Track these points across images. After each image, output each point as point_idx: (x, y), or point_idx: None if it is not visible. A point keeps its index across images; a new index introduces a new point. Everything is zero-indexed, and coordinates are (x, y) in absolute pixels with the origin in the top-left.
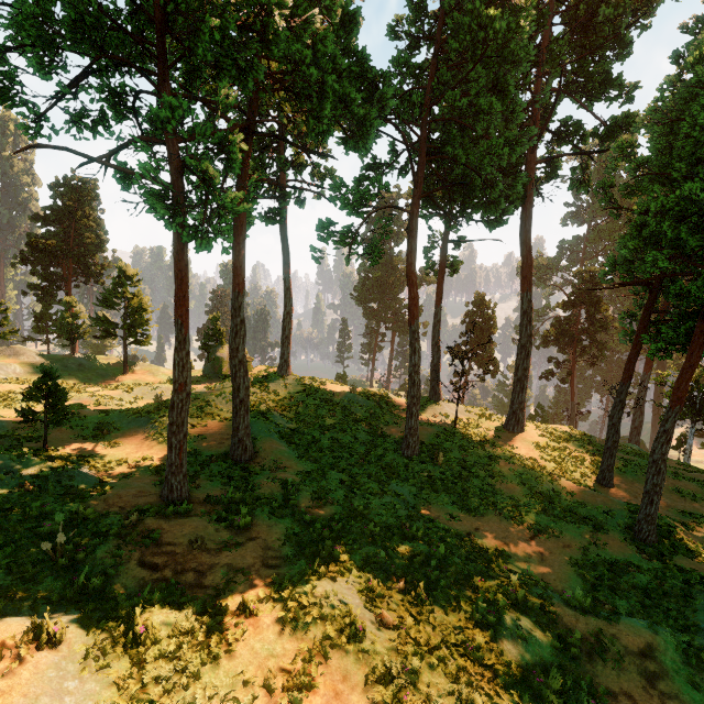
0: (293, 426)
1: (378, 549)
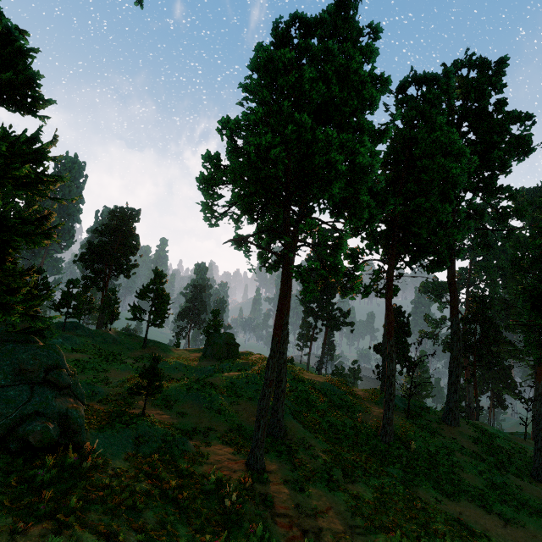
0: (297, 408)
1: (415, 525)
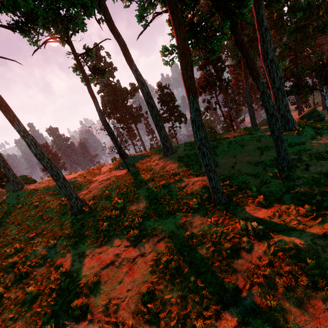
0: None
1: None
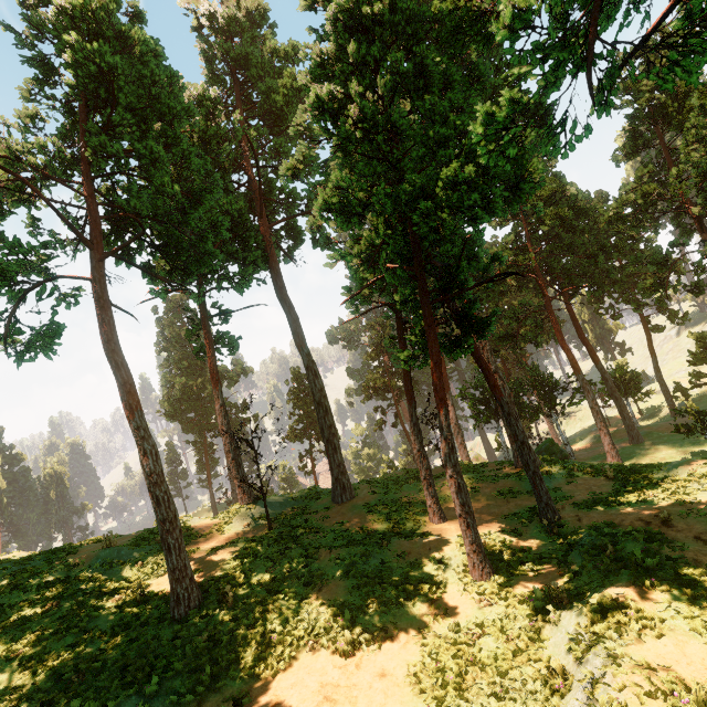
0: None
1: None
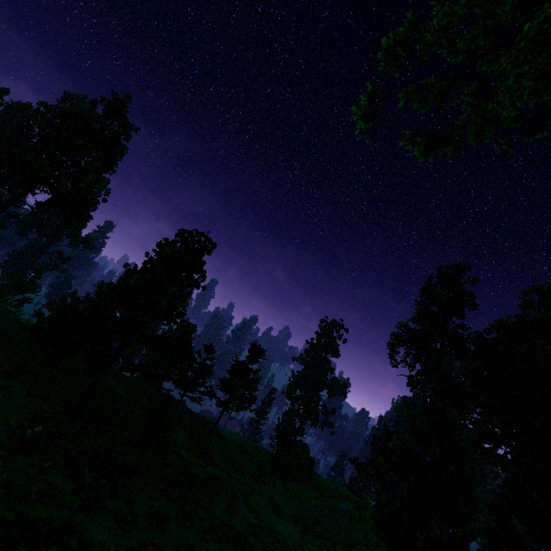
0: None
1: None
